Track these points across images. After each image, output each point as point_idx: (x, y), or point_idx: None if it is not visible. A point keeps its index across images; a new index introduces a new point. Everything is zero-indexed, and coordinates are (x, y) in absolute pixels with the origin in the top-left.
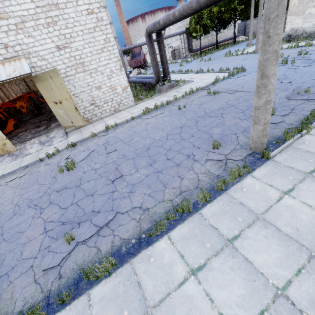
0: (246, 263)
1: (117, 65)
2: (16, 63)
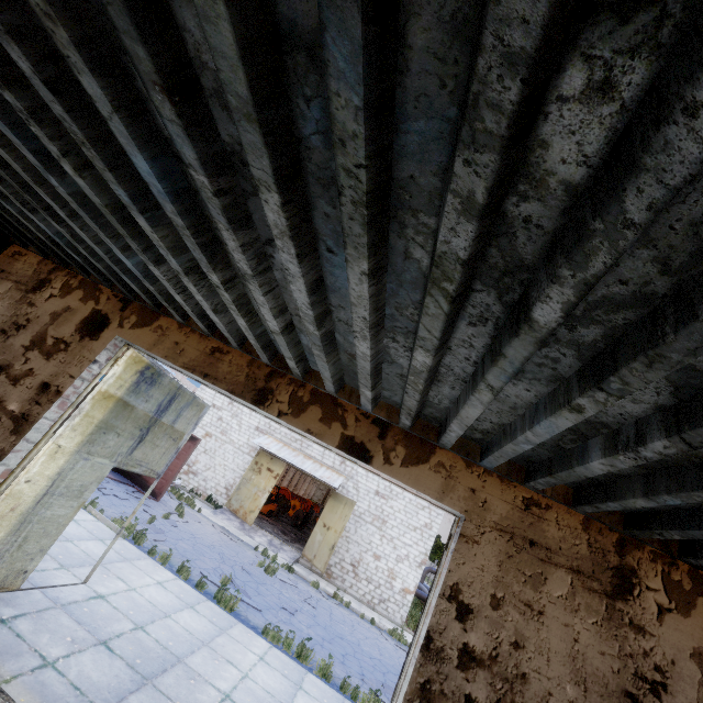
0: (292, 693)
1: (419, 556)
2: (336, 475)
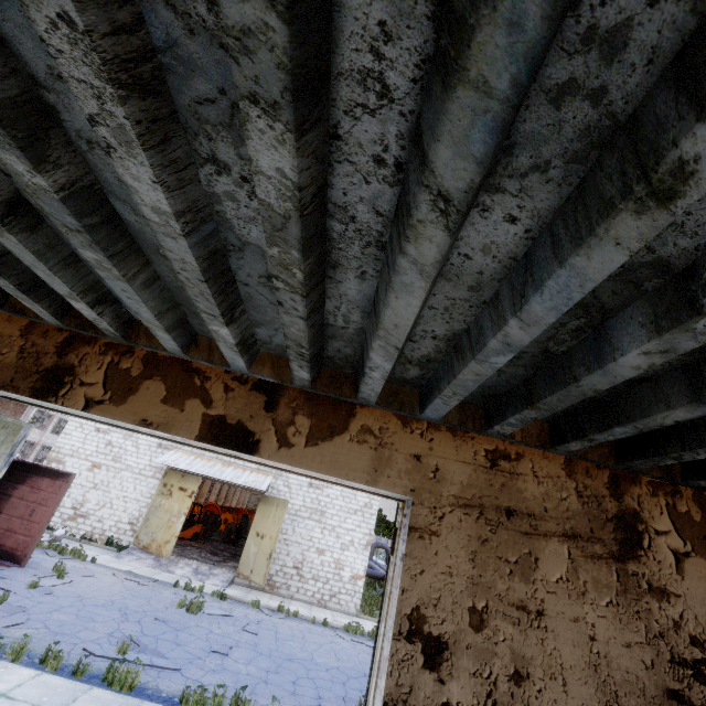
0: None
1: (364, 538)
2: (262, 477)
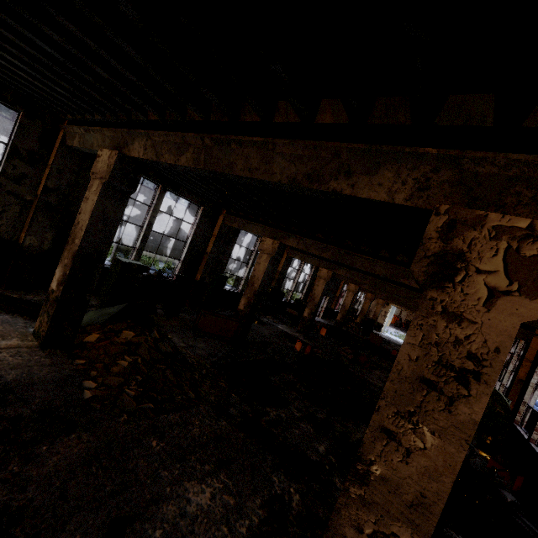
0: None
1: None
2: None
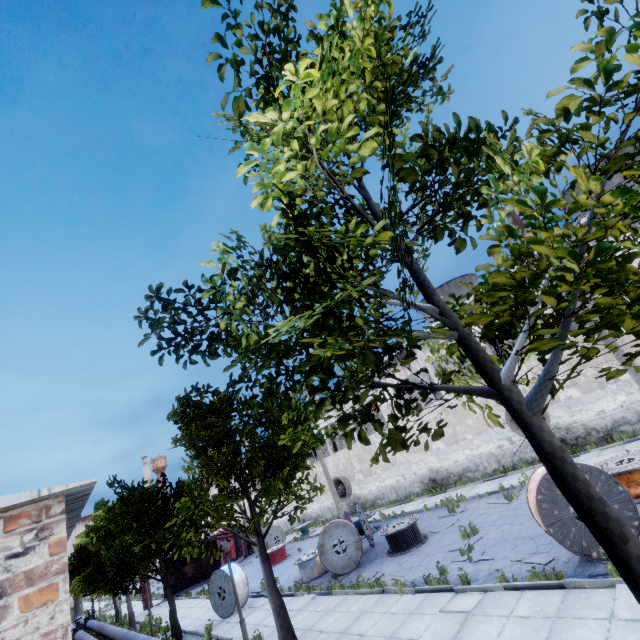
0: None
1: None
2: None
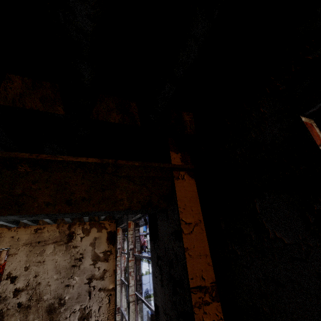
0: None
1: None
2: None
